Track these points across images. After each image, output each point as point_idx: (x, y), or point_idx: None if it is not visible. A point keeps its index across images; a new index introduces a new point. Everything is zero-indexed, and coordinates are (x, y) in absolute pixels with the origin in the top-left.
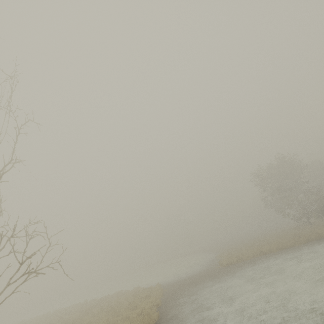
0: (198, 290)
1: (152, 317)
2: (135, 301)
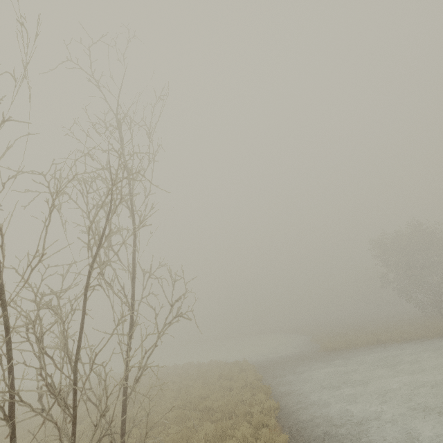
0: (306, 371)
1: (270, 387)
2: (229, 372)
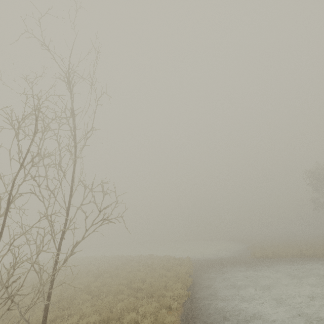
0: (229, 272)
1: (188, 280)
2: (169, 265)
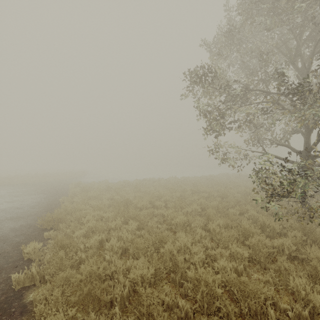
0: None
1: None
2: None
